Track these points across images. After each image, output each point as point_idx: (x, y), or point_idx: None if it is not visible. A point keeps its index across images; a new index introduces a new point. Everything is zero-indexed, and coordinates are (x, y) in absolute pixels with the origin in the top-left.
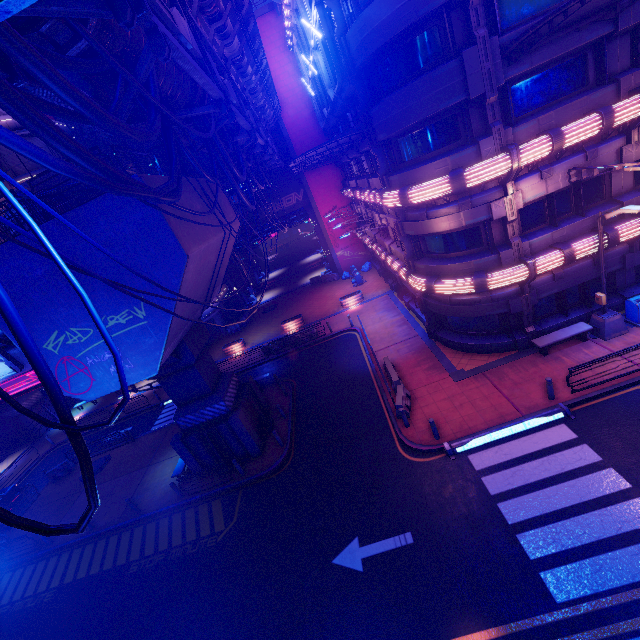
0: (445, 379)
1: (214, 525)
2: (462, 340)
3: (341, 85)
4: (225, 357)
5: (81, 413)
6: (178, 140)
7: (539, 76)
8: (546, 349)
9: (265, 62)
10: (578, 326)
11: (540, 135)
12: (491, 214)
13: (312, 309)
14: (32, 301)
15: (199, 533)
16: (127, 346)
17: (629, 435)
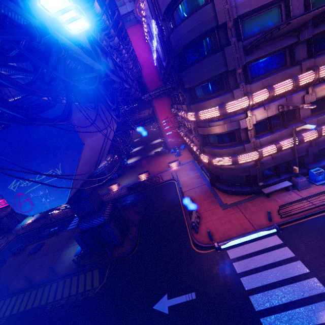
0: (217, 208)
1: (93, 284)
2: (227, 188)
3: (168, 60)
4: (108, 191)
5: (33, 218)
6: (73, 91)
7: (262, 60)
8: (269, 194)
9: (132, 48)
10: (285, 183)
11: (263, 88)
12: (240, 126)
13: (154, 168)
14: (3, 164)
15: (85, 288)
16: (51, 188)
17: (309, 243)
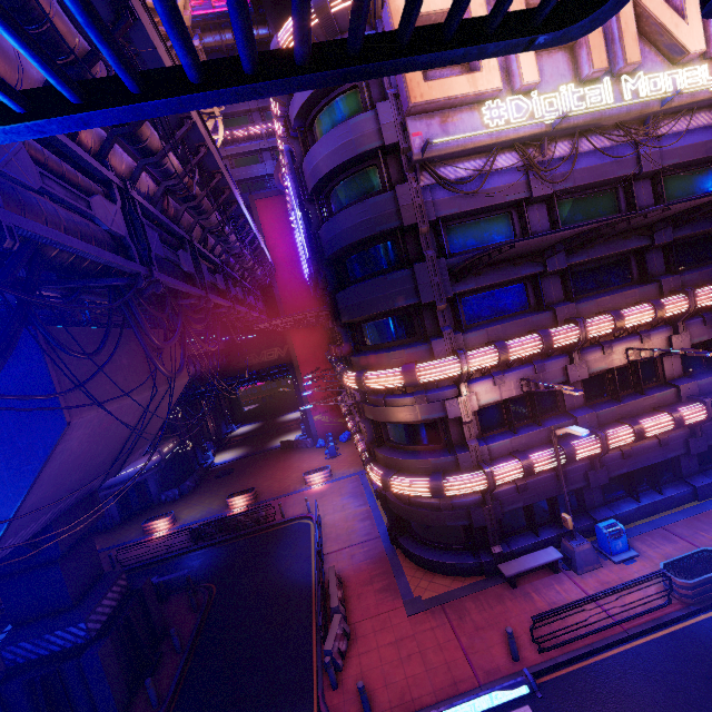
0: (397, 609)
1: None
2: (424, 553)
3: (318, 266)
4: (143, 536)
5: None
6: (32, 316)
7: (487, 294)
8: (514, 579)
9: (252, 235)
10: (548, 552)
11: (489, 344)
12: (446, 412)
13: (272, 481)
14: None
15: None
16: None
17: None
